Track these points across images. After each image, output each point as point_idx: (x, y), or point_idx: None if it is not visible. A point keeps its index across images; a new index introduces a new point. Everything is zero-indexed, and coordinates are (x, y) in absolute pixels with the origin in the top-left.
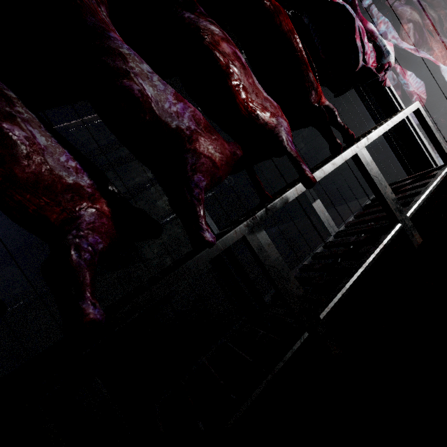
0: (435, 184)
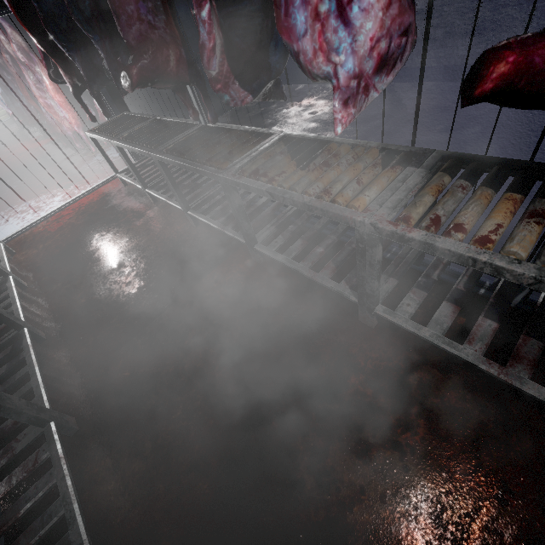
0: (6, 254)
